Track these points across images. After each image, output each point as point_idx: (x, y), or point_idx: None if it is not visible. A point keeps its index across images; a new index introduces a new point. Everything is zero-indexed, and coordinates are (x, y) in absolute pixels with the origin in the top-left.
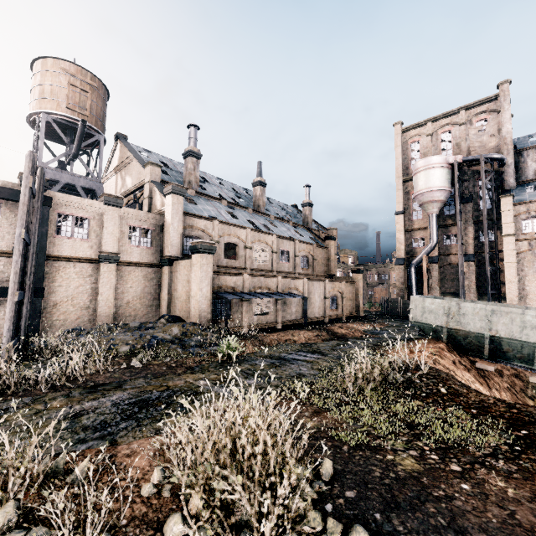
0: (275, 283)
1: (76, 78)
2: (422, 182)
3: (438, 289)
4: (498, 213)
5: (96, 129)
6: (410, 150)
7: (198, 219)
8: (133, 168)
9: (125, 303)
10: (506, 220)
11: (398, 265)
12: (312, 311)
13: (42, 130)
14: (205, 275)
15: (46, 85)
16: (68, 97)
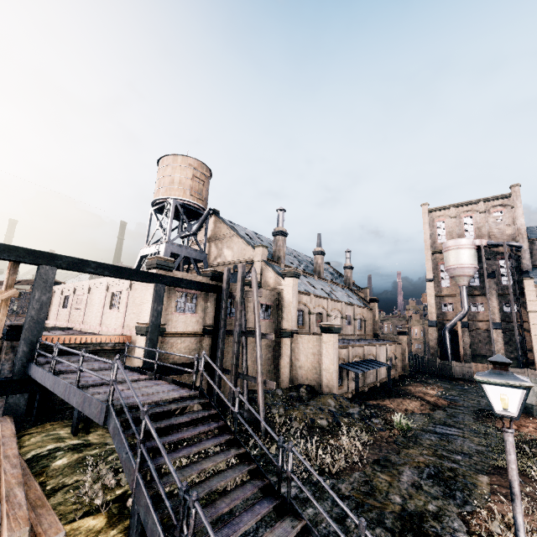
0: (362, 351)
1: (197, 171)
2: (454, 258)
3: (470, 351)
4: (518, 289)
5: (206, 209)
6: (436, 227)
7: (302, 295)
8: (235, 244)
9: (255, 370)
10: (530, 298)
11: (431, 327)
12: (380, 373)
13: (172, 213)
14: (335, 352)
15: (176, 177)
16: (192, 186)
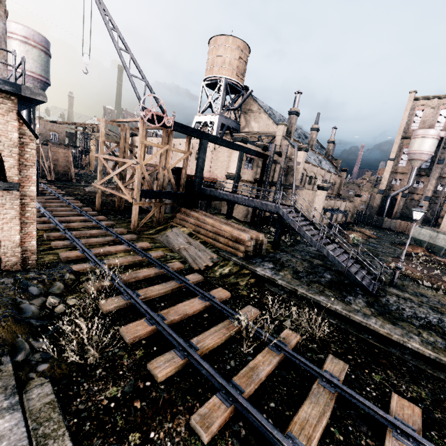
0: (334, 203)
1: (242, 52)
2: (418, 145)
3: (400, 213)
4: None
5: (243, 88)
6: (415, 115)
7: (305, 164)
8: (261, 119)
9: None
10: None
11: (379, 194)
12: (338, 218)
13: (223, 90)
14: (323, 201)
15: (227, 57)
16: (238, 68)
